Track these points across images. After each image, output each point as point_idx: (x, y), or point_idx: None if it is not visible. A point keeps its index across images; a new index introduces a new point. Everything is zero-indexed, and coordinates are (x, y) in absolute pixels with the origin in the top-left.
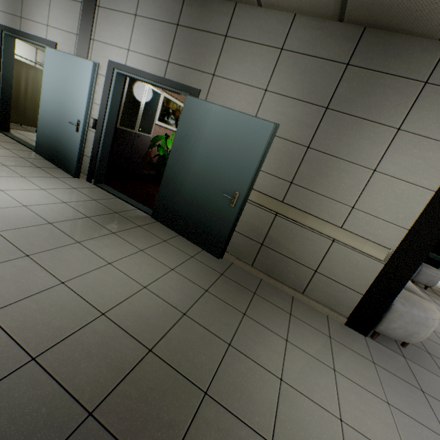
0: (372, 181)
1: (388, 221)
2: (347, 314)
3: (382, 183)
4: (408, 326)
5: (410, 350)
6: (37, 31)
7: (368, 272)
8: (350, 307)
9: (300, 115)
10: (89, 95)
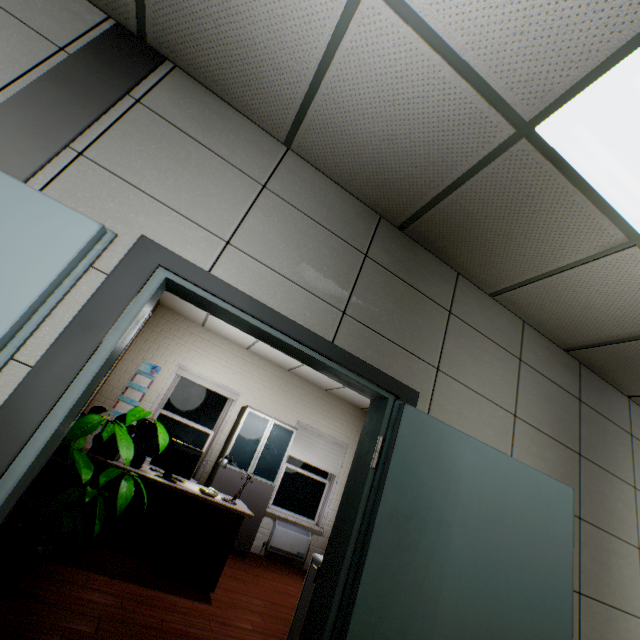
0: None
1: None
2: None
3: None
4: None
5: None
6: None
7: None
8: None
9: (559, 462)
10: (12, 325)
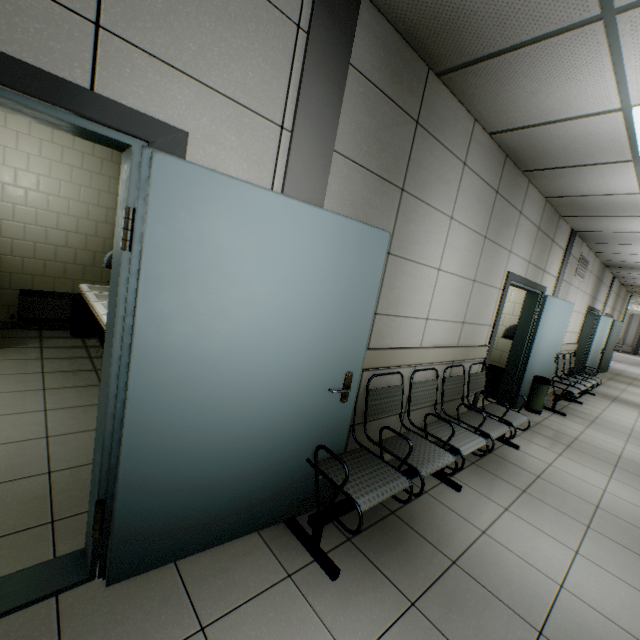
0: None
1: None
2: None
3: None
4: None
5: None
6: (596, 305)
7: None
8: None
9: (617, 316)
10: (607, 334)
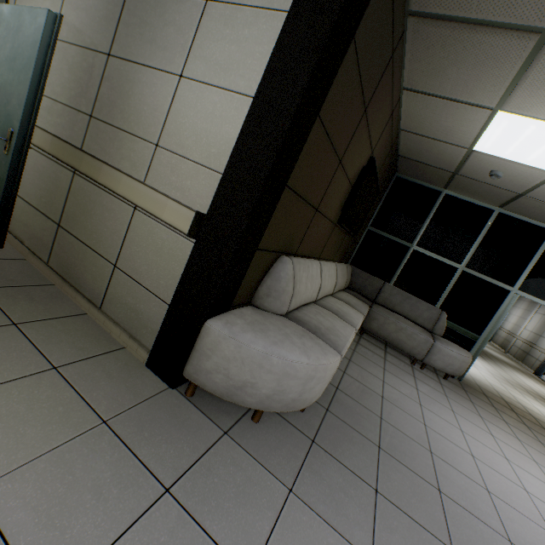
0: (179, 96)
1: (199, 161)
2: (152, 345)
3: (191, 97)
4: (231, 368)
5: (267, 428)
6: None
7: (177, 261)
8: (156, 331)
9: (101, 7)
10: None
